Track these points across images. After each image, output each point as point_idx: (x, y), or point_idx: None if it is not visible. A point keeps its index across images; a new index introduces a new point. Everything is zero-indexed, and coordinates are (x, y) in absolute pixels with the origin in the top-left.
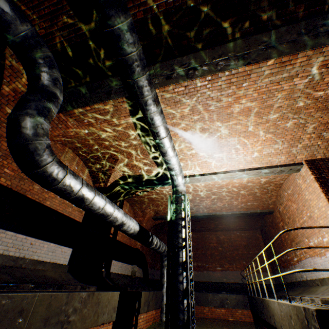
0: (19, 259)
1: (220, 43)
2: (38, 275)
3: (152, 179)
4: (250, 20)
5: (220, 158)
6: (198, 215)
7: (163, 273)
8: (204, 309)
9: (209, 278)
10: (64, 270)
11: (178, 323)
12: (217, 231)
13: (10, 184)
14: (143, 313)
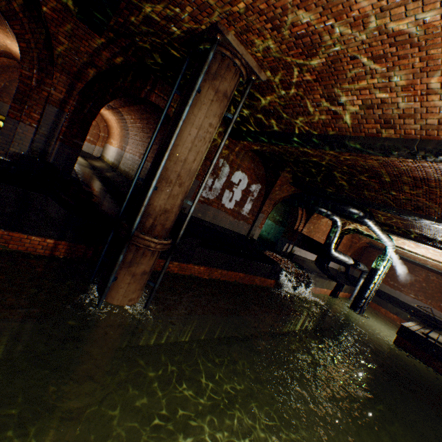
0: (304, 258)
1: (417, 241)
2: (309, 265)
3: (373, 237)
4: (432, 242)
5: (426, 252)
6: (407, 259)
7: (359, 280)
8: (381, 308)
9: (398, 296)
10: (313, 263)
11: (358, 304)
12: (430, 271)
13: (306, 235)
14: (341, 292)
